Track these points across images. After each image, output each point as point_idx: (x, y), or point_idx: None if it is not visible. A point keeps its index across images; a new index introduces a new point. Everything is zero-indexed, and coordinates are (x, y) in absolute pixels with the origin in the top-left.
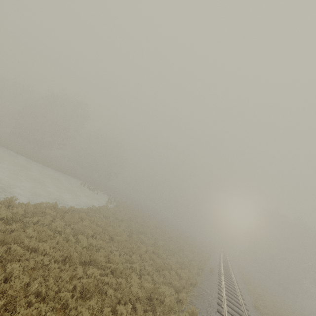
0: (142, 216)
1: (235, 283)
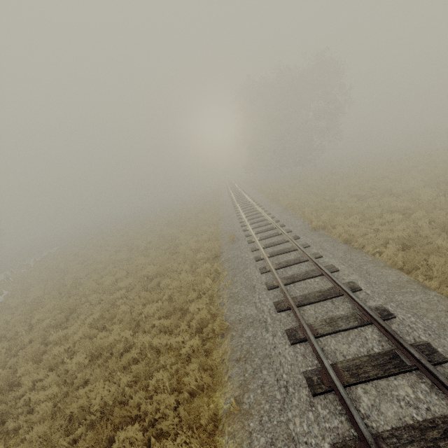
0: (83, 257)
1: (269, 219)
